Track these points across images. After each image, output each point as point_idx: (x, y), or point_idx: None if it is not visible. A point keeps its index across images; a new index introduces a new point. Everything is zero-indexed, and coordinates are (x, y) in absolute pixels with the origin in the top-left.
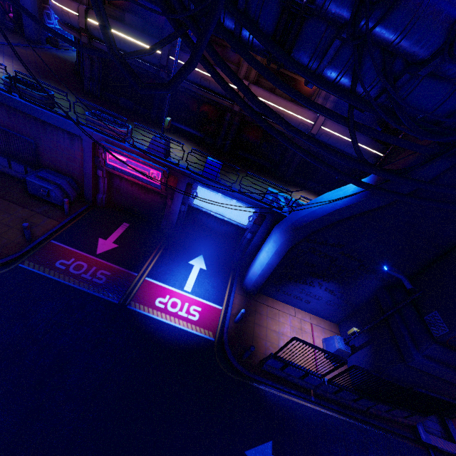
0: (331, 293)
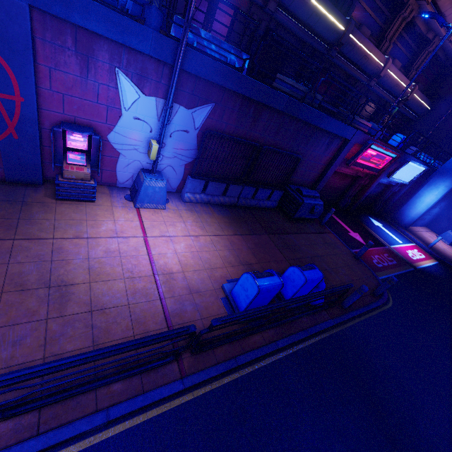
0: (440, 208)
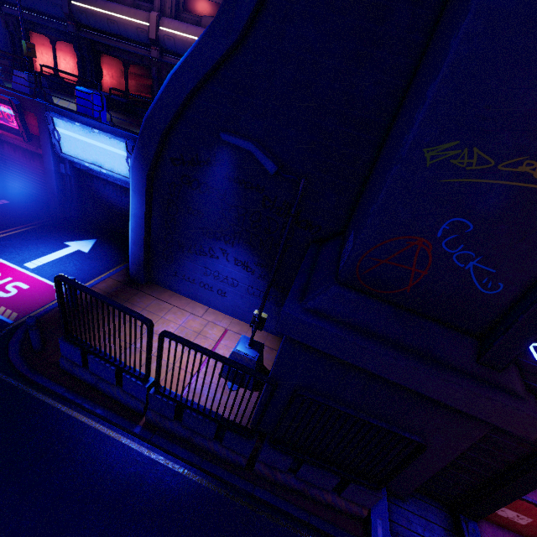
0: (246, 268)
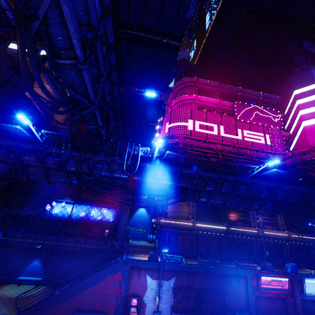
0: None
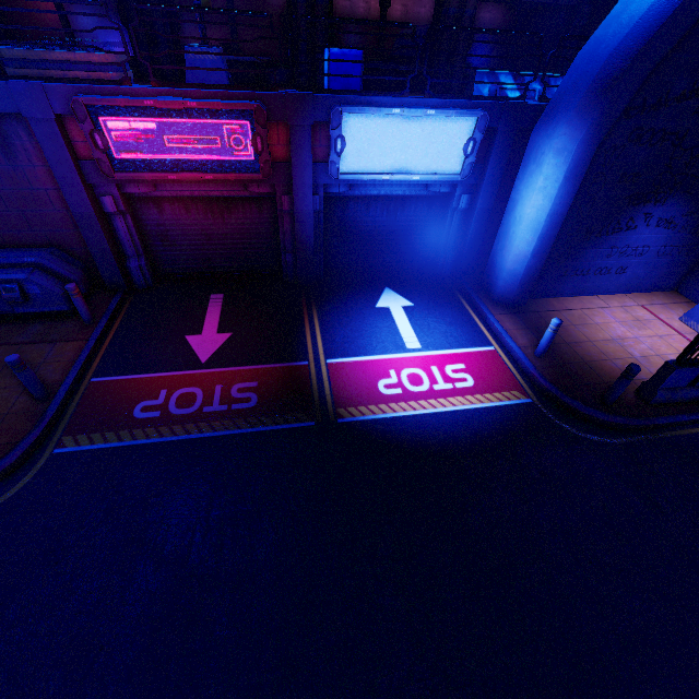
0: (668, 226)
